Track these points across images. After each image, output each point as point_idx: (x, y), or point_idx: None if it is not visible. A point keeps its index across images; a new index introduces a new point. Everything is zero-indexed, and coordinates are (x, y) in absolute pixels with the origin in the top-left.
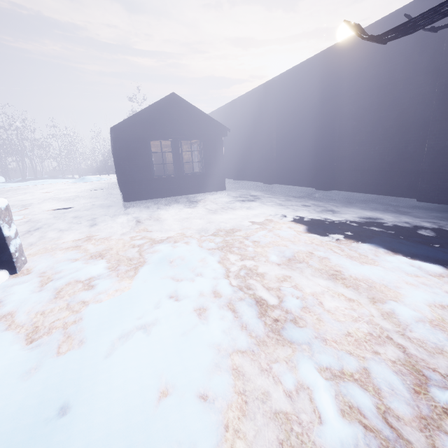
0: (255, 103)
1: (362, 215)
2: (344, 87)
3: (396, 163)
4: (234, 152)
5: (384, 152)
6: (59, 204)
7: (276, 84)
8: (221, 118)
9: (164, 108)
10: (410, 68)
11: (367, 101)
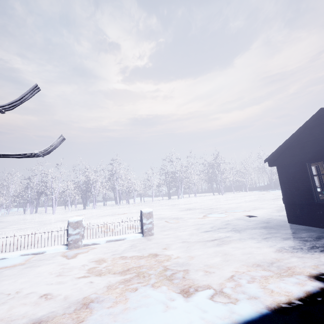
0: None
1: None
2: None
3: None
4: None
5: None
6: (269, 211)
7: None
8: None
9: (315, 127)
10: None
11: None
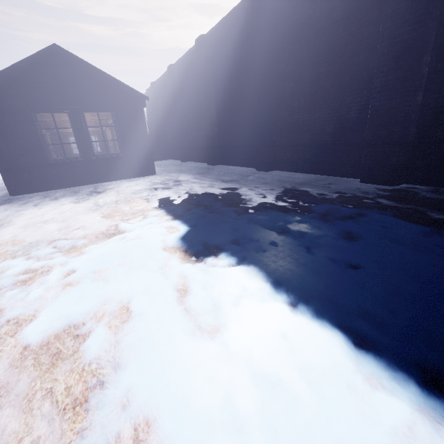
0: (192, 67)
1: (281, 208)
2: (279, 37)
3: (338, 134)
4: (178, 128)
5: (325, 120)
6: None
7: (209, 40)
8: (163, 89)
9: (46, 66)
10: (351, 1)
11: (303, 53)
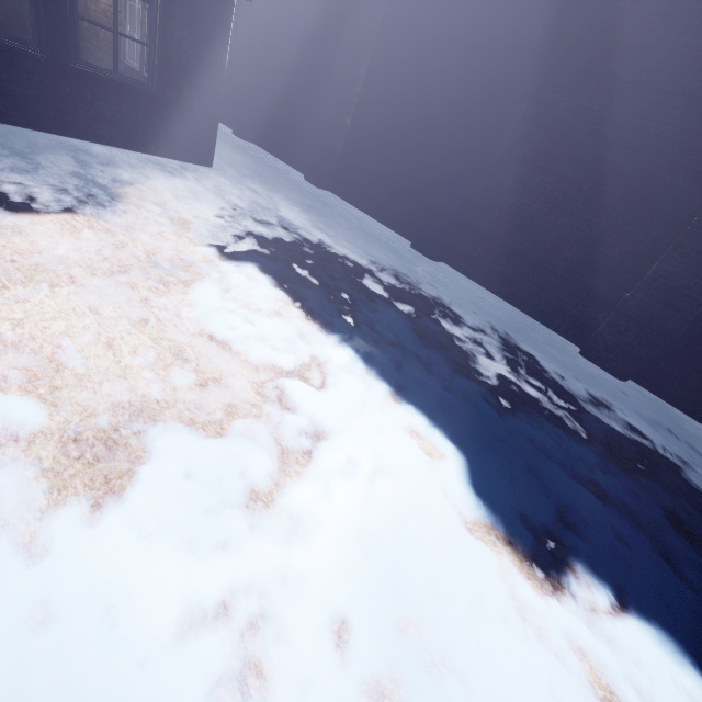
0: None
1: (536, 402)
2: (570, 38)
3: (579, 268)
4: (252, 60)
5: (570, 236)
6: None
7: None
8: None
9: None
10: None
11: (598, 103)
